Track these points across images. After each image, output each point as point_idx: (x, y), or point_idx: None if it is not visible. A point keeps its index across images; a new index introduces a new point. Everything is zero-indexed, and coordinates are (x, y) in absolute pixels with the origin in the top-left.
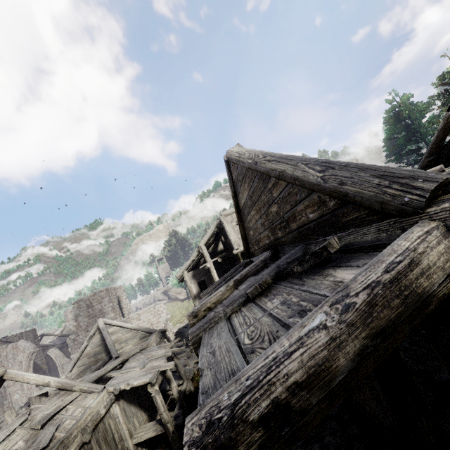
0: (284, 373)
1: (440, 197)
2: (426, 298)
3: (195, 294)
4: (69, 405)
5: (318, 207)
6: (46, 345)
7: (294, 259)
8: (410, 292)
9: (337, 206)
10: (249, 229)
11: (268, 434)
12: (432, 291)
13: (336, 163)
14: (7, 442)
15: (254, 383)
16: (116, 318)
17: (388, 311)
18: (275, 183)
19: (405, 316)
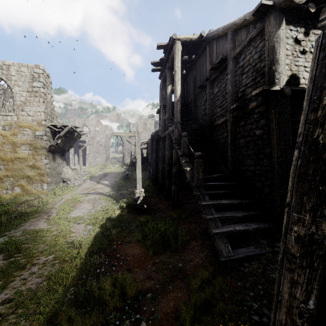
0: None
1: None
2: None
3: None
4: None
5: None
6: None
7: None
8: None
9: None
10: None
11: None
12: None
13: None
14: None
15: None
16: None
17: None
18: None
19: None
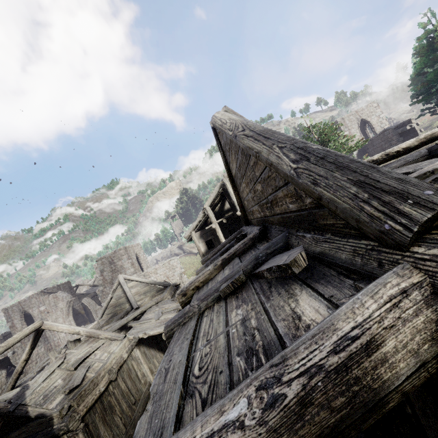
0: None
1: (436, 229)
2: (384, 398)
3: (203, 253)
4: (97, 350)
5: (295, 199)
6: (82, 294)
7: (274, 250)
8: (362, 388)
9: (313, 205)
10: (244, 199)
11: None
12: (395, 387)
13: (313, 152)
14: (49, 380)
15: None
16: (136, 273)
17: (326, 415)
18: (255, 162)
19: (349, 422)
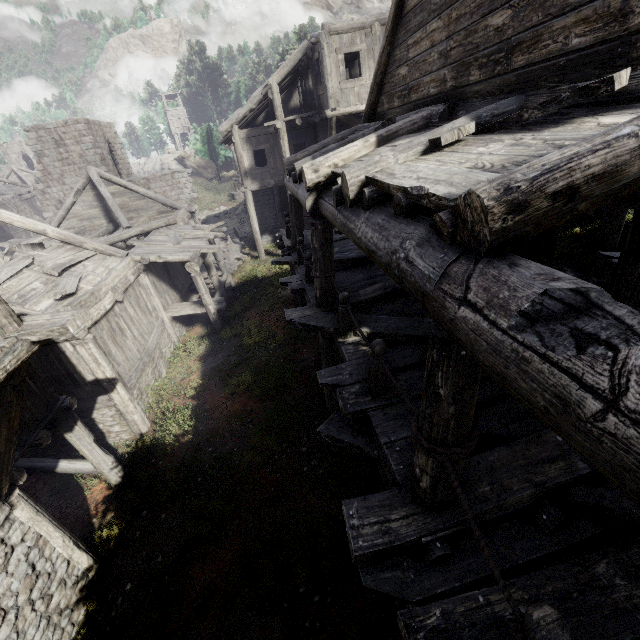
0: (586, 164)
1: None
2: None
3: (246, 170)
4: (86, 262)
5: (605, 23)
6: None
7: (503, 112)
8: None
9: None
10: (402, 63)
11: (554, 206)
12: None
13: None
14: (18, 280)
15: (555, 167)
16: None
17: None
18: None
19: None
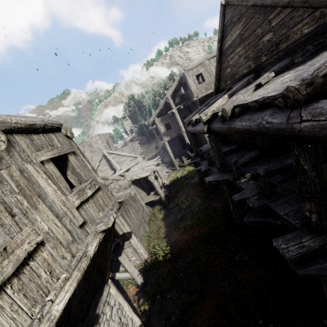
0: None
1: None
2: None
3: (163, 133)
4: (111, 184)
5: (316, 21)
6: None
7: (284, 65)
8: None
9: None
10: (227, 67)
11: (325, 79)
12: None
13: None
14: None
15: (319, 68)
16: None
17: None
18: (278, 13)
19: None
